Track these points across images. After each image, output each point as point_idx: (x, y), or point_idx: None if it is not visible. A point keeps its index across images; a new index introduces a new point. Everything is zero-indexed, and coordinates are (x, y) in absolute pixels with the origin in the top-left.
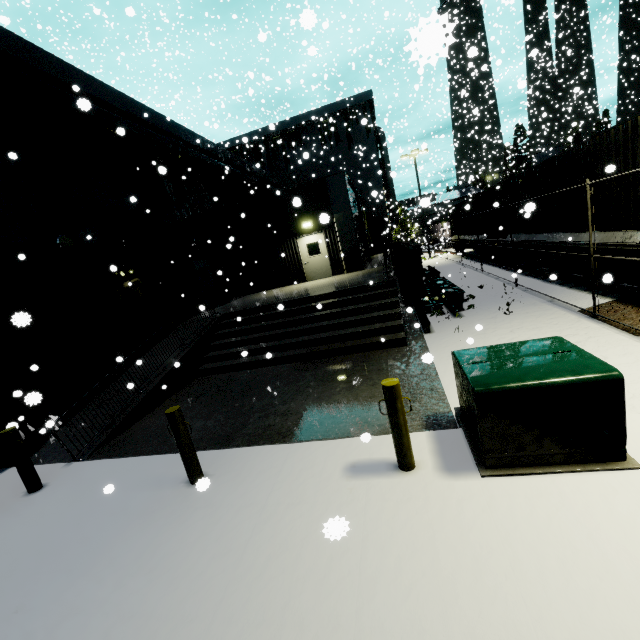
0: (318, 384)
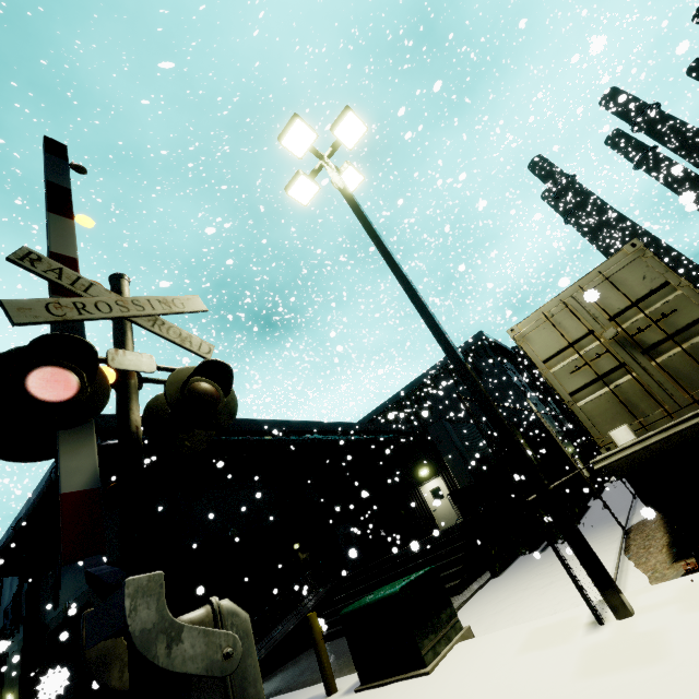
0: None
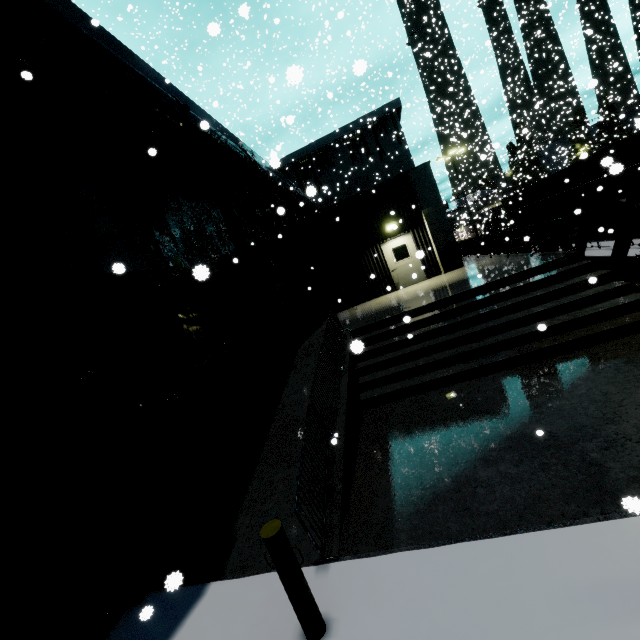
0: (621, 387)
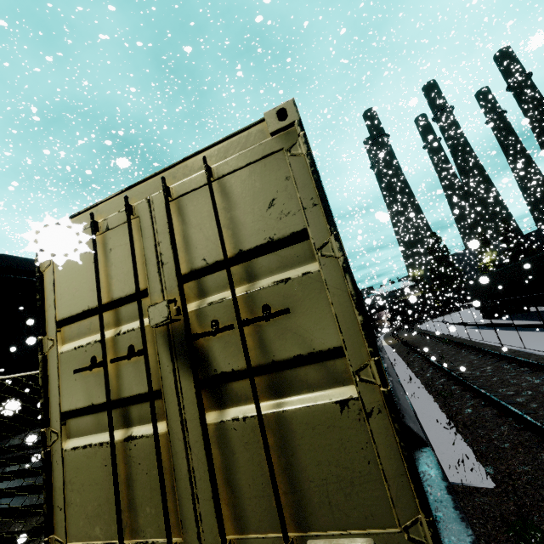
0: None
